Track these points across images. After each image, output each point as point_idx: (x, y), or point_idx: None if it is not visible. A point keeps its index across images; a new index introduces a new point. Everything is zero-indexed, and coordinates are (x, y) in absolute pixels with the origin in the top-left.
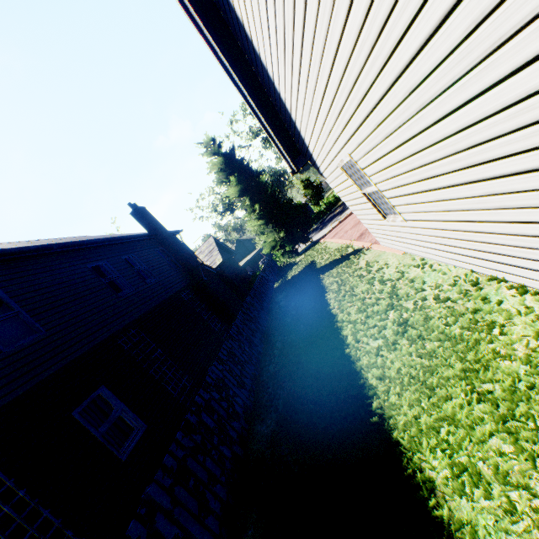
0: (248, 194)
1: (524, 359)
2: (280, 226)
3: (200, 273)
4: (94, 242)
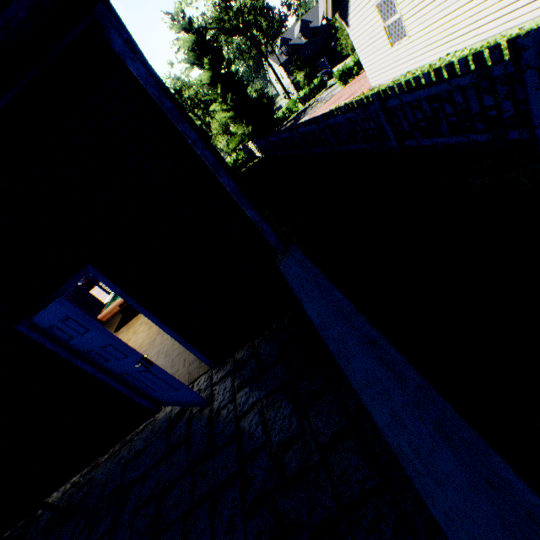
0: (219, 83)
1: (461, 57)
2: (247, 123)
3: (205, 131)
4: (147, 61)
